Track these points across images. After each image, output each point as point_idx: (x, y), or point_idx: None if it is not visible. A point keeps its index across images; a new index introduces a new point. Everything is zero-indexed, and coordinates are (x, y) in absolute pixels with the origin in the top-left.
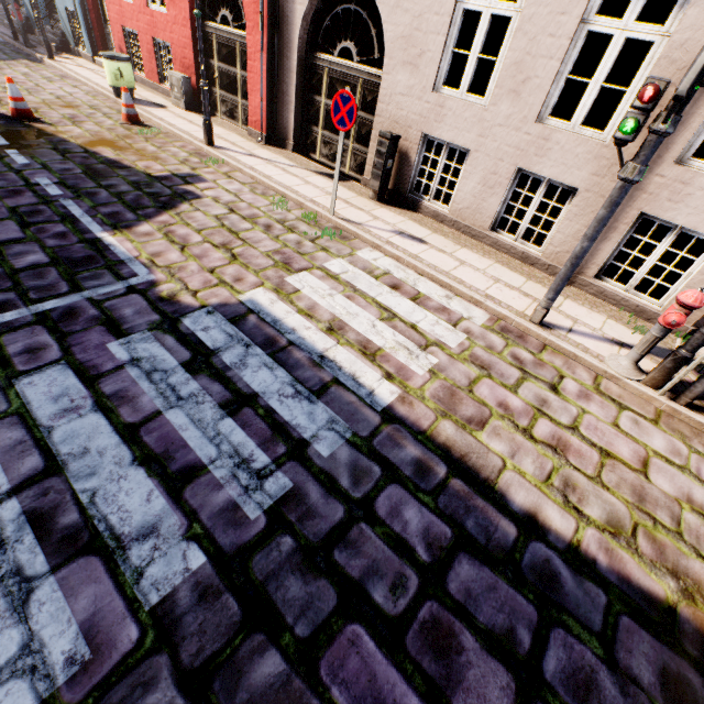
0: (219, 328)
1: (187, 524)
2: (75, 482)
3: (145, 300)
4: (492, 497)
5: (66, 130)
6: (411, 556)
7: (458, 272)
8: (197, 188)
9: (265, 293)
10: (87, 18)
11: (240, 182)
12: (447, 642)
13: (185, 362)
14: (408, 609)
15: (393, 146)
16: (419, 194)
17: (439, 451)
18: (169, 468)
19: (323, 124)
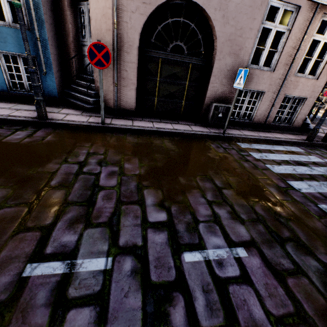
0: None
1: None
2: None
3: None
4: None
5: None
6: None
7: None
8: None
9: None
10: None
11: None
12: None
13: None
14: None
15: None
16: None
17: None
18: None
19: None
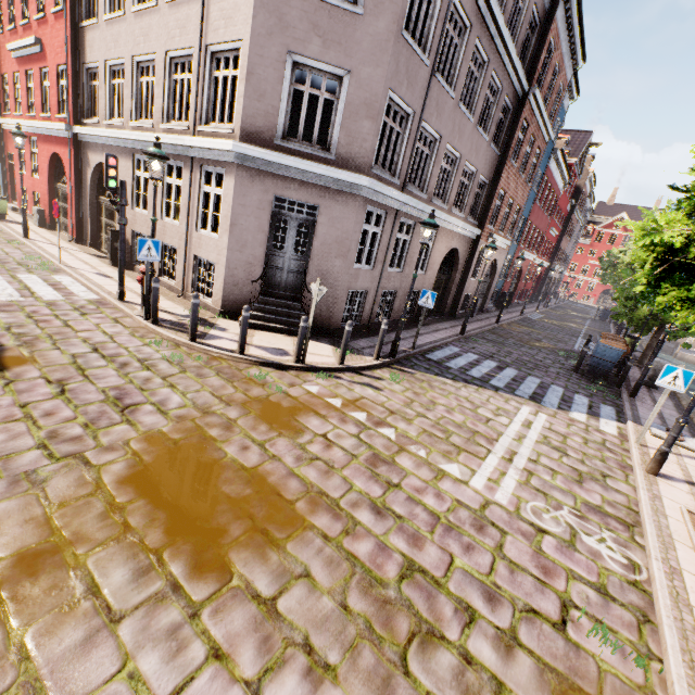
0: None
1: None
2: None
3: None
4: None
5: None
6: None
7: (109, 286)
8: None
9: None
10: (6, 182)
11: (23, 250)
12: None
13: None
14: None
15: (117, 236)
16: (138, 262)
17: None
18: None
19: (105, 231)
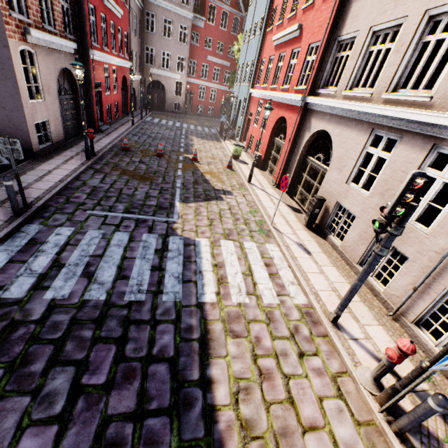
0: (178, 244)
1: (110, 288)
2: (102, 262)
3: (167, 226)
4: (203, 360)
5: (203, 166)
6: (151, 347)
7: (312, 275)
8: (225, 197)
9: (207, 241)
10: (243, 129)
11: (246, 199)
12: (130, 377)
13: (157, 249)
14: (131, 358)
15: (320, 203)
16: (330, 230)
17: (203, 330)
18: (122, 273)
19: (302, 185)
